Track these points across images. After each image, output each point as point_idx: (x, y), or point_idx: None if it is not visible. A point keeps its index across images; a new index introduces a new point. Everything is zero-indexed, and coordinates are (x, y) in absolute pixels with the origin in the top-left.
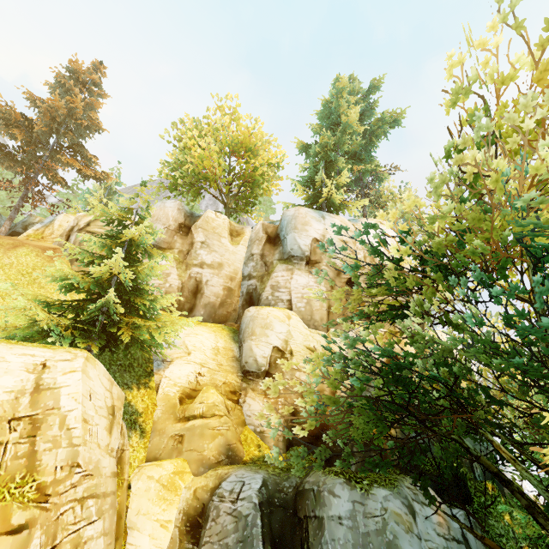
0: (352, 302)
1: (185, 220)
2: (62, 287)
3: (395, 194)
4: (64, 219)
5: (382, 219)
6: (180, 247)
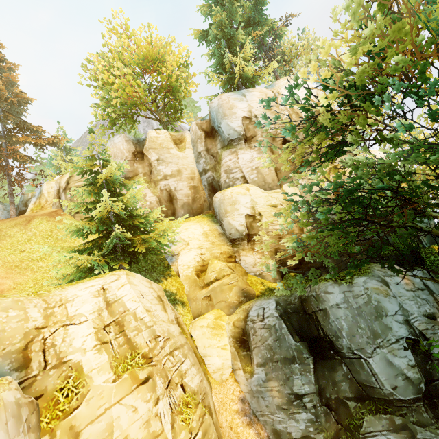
0: (296, 157)
1: (135, 147)
2: (80, 235)
3: (296, 44)
4: (48, 186)
5: (301, 72)
6: (143, 171)
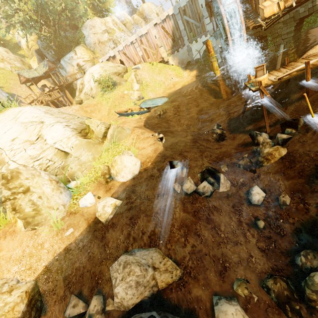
0: None
1: None
2: None
3: None
4: None
5: None
6: None
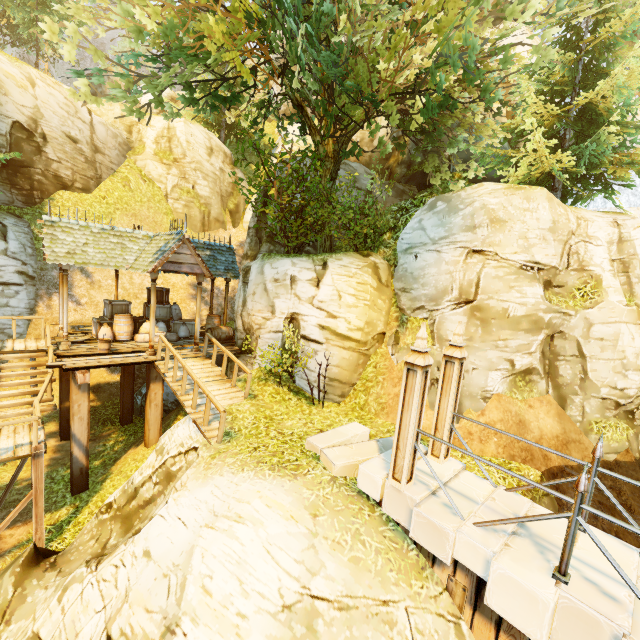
0: None
1: None
2: None
3: None
4: None
5: None
6: None
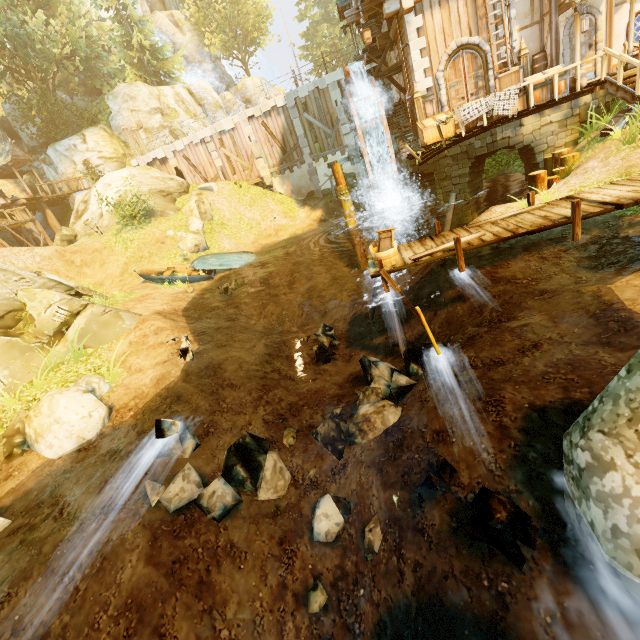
0: None
1: None
2: None
3: None
4: None
5: None
6: None
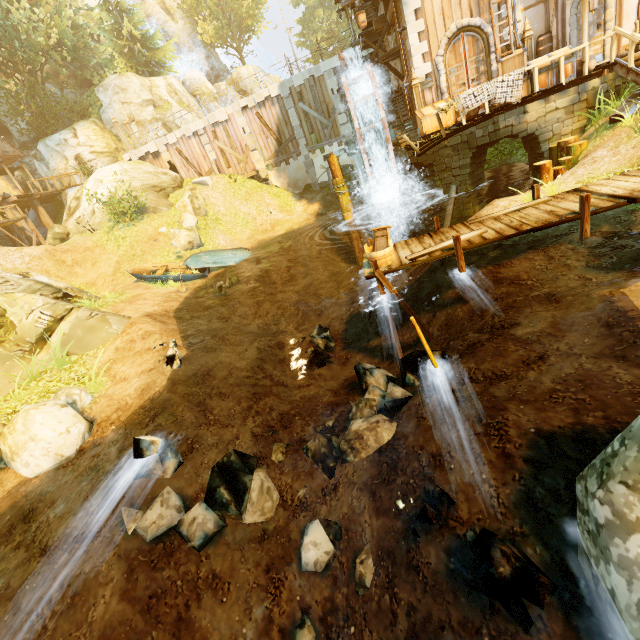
0: None
1: None
2: None
3: None
4: None
5: None
6: None
